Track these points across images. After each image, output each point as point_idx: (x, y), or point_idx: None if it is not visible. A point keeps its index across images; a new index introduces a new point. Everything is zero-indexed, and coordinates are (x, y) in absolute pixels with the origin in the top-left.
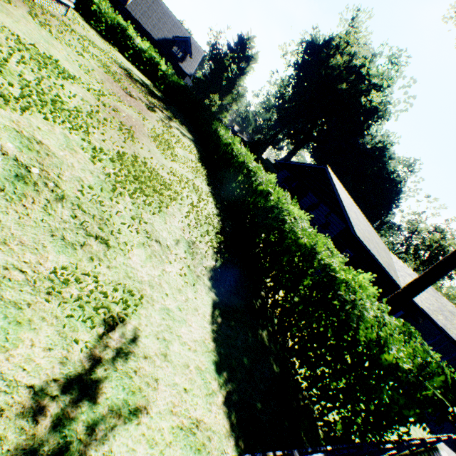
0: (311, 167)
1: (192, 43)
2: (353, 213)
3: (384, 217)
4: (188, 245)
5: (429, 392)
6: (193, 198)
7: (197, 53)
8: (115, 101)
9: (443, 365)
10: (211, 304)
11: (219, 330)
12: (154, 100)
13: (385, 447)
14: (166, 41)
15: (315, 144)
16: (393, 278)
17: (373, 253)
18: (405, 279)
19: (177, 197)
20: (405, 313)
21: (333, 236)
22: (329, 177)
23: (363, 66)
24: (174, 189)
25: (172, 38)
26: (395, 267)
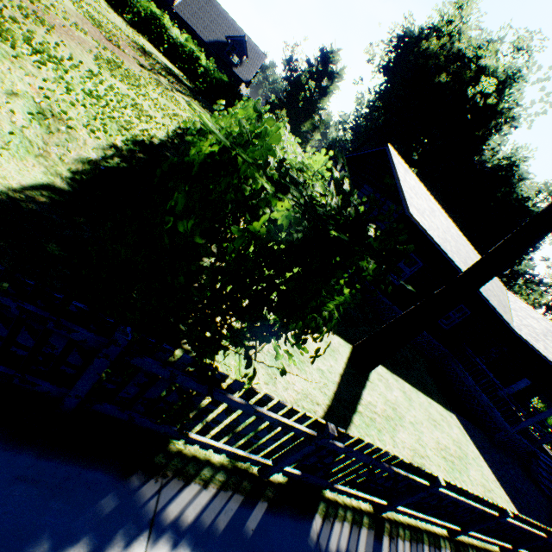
0: (371, 154)
1: (251, 47)
2: (425, 205)
3: (516, 265)
4: (39, 111)
5: (281, 215)
6: (114, 103)
7: (256, 58)
8: (62, 19)
9: (347, 184)
10: (42, 182)
11: (22, 202)
12: (171, 78)
13: (260, 410)
14: (218, 44)
15: (416, 171)
16: (493, 306)
17: (449, 254)
18: (523, 320)
19: (64, 75)
20: (533, 383)
21: (384, 229)
22: (389, 157)
23: (475, 57)
24: (72, 74)
25: (226, 39)
26: (510, 306)
